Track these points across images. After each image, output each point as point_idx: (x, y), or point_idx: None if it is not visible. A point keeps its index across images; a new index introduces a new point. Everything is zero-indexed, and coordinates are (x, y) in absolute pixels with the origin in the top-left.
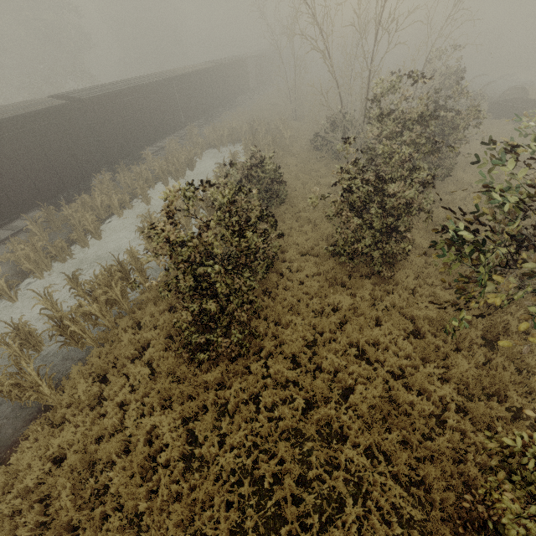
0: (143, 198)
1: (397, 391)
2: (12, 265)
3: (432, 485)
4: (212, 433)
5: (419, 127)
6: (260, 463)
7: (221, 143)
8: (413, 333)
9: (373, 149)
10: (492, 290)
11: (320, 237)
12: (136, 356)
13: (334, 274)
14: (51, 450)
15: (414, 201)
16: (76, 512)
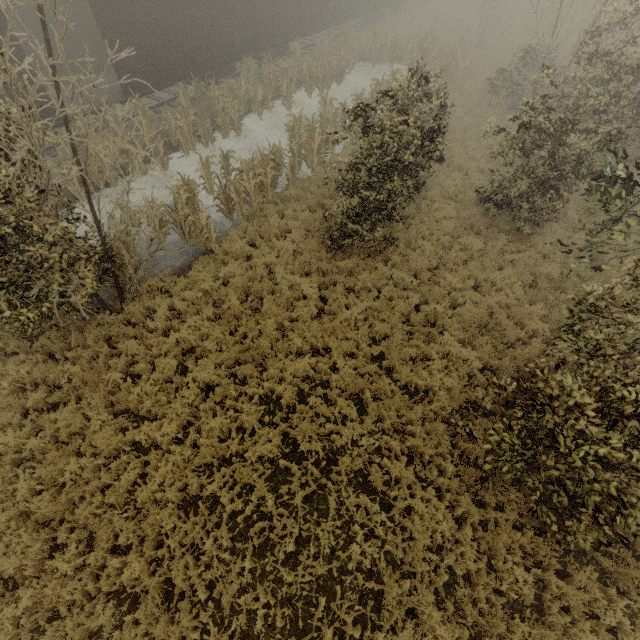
0: (286, 100)
1: (498, 316)
2: (162, 134)
3: (502, 371)
4: (343, 296)
5: (631, 78)
6: (375, 325)
7: (378, 57)
8: (529, 288)
9: (568, 97)
10: (623, 235)
11: (468, 187)
12: (277, 238)
13: (472, 222)
14: (221, 274)
15: (587, 158)
16: (244, 310)
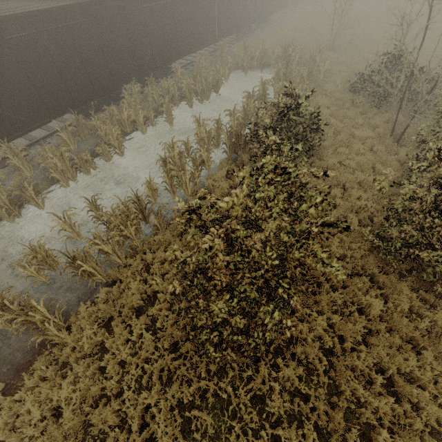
0: (167, 117)
1: None
2: (43, 168)
3: None
4: None
5: None
6: None
7: (249, 66)
8: None
9: None
10: None
11: (350, 207)
12: (141, 304)
13: (363, 262)
14: (49, 405)
15: None
16: None
